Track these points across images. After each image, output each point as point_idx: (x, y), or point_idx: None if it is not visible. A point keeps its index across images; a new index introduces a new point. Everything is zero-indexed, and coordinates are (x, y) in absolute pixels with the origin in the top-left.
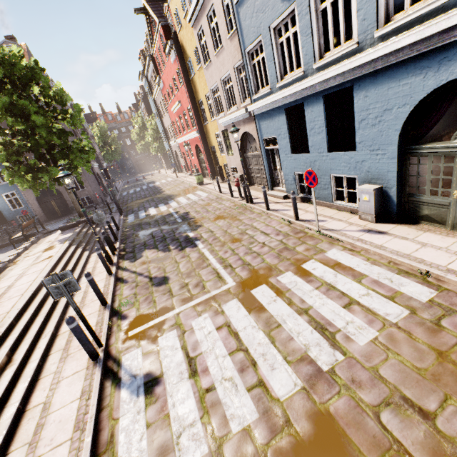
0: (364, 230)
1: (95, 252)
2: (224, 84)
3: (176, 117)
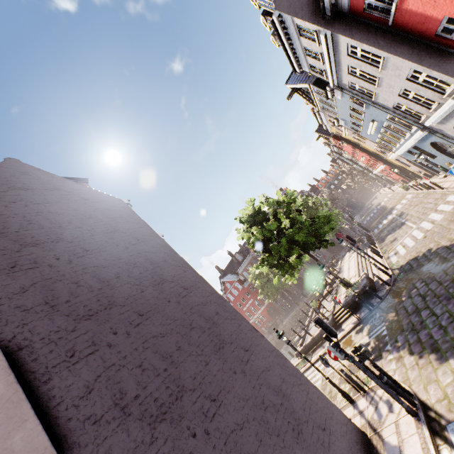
0: None
1: (368, 249)
2: (378, 146)
3: (366, 162)
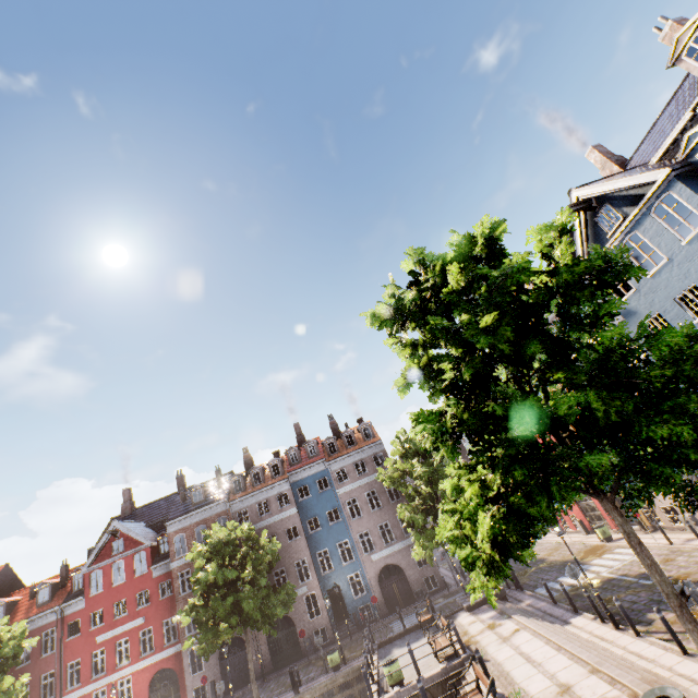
0: None
1: (563, 625)
2: None
3: None
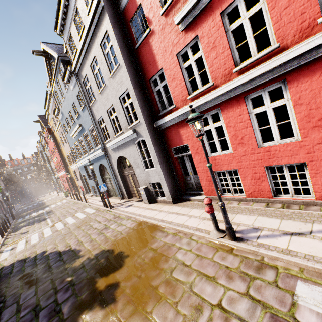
0: (99, 201)
1: None
2: (71, 154)
3: (57, 163)
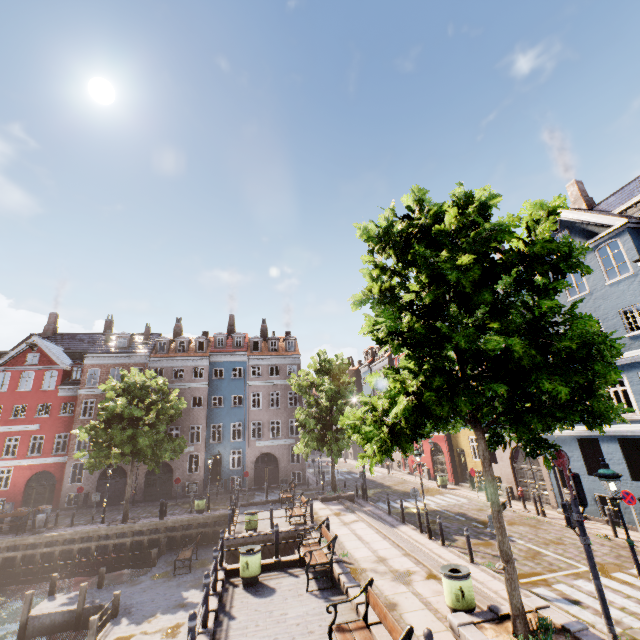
0: None
1: (391, 527)
2: None
3: None
